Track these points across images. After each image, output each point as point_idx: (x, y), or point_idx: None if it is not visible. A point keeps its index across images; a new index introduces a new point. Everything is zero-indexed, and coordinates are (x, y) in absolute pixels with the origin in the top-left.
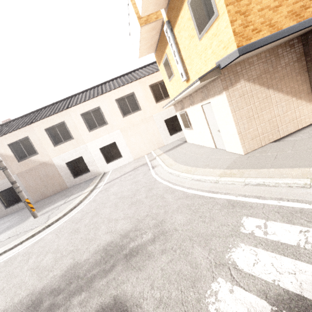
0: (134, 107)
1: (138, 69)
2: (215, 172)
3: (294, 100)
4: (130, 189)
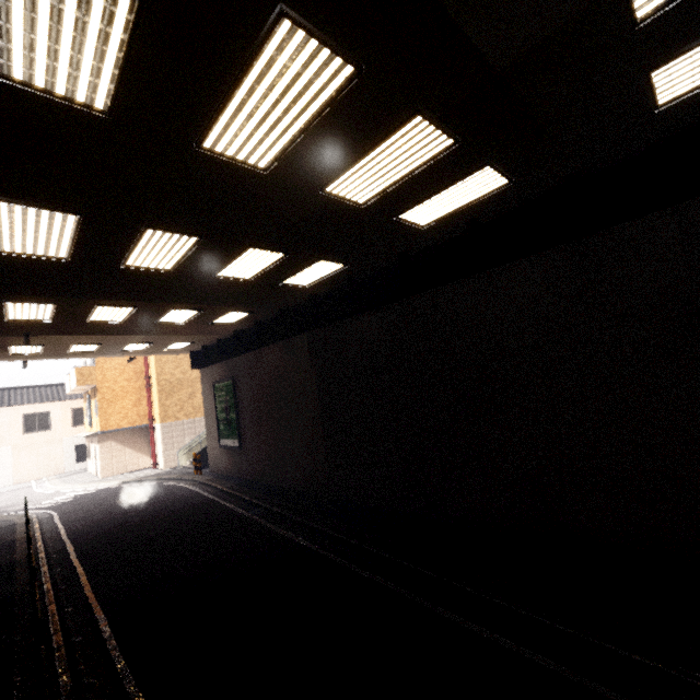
0: (44, 425)
1: None
2: (77, 485)
3: (139, 454)
4: (9, 498)
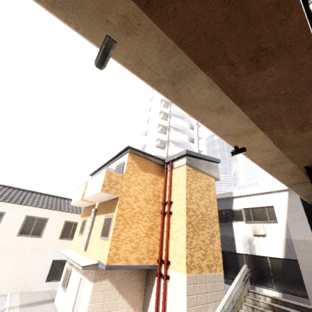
0: (37, 231)
1: (69, 200)
2: None
3: (131, 310)
4: None
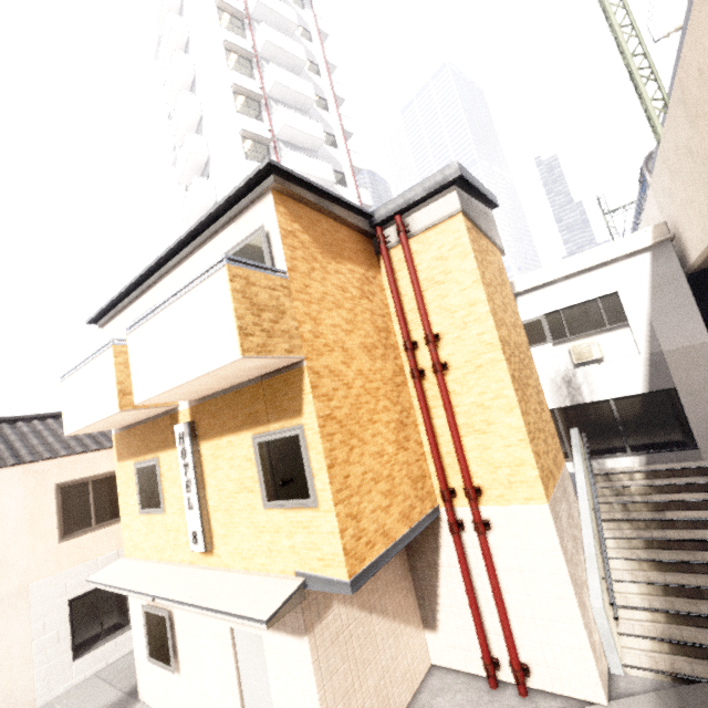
0: None
1: (32, 419)
2: None
3: (402, 628)
4: None
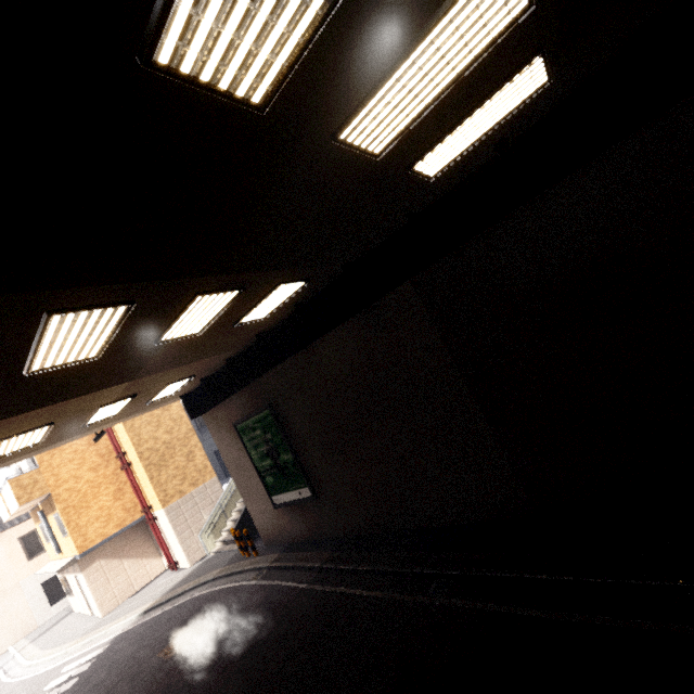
0: None
1: None
2: (70, 644)
3: (144, 560)
4: None
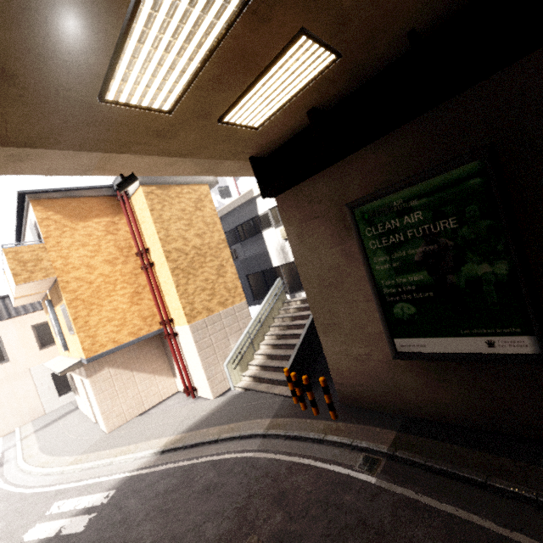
0: None
1: None
2: (69, 460)
3: (156, 377)
4: None
